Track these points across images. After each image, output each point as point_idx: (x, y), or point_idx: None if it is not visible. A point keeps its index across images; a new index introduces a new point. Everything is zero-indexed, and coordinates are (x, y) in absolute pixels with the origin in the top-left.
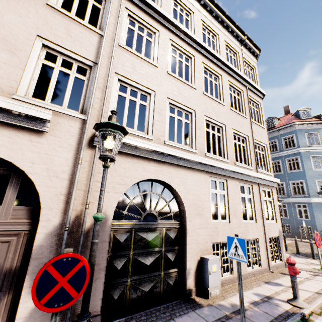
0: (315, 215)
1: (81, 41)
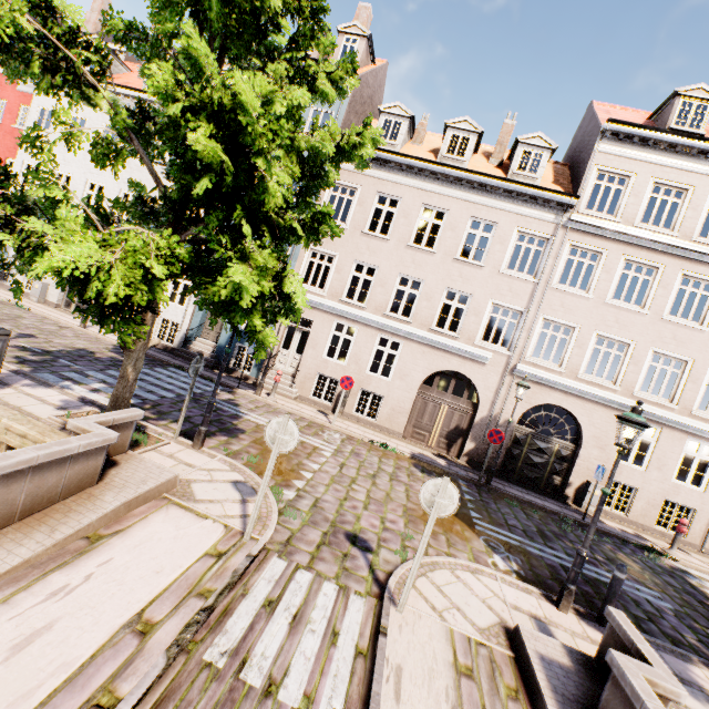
0: None
1: (518, 294)
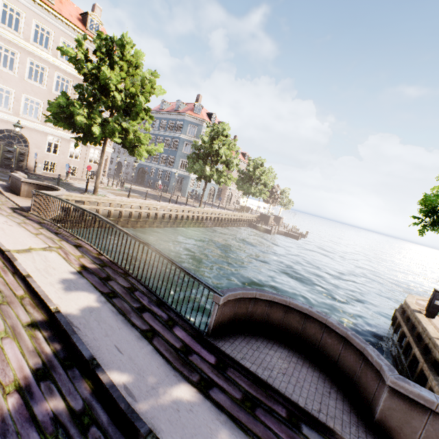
0: (171, 179)
1: None
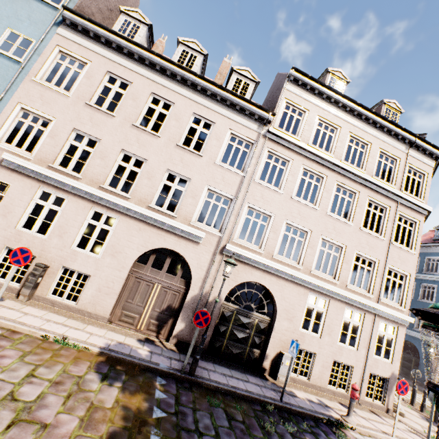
0: None
1: (229, 183)
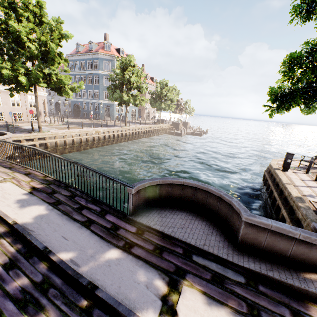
0: (100, 109)
1: None
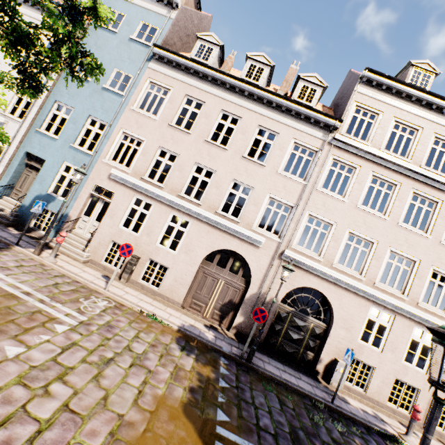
0: None
1: (290, 191)
